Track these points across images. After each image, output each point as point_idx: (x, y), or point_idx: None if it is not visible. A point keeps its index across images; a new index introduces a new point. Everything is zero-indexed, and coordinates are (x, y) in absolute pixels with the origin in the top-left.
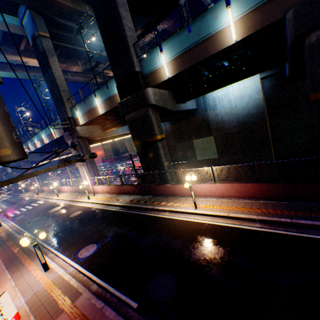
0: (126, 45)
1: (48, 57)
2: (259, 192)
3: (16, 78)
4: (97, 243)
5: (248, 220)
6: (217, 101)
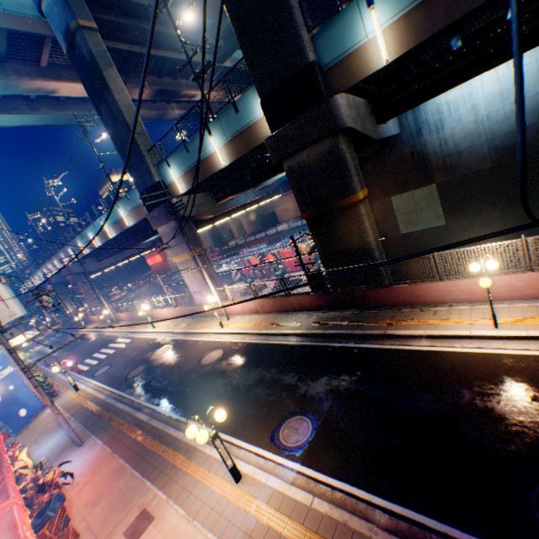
0: (285, 6)
1: (102, 70)
2: None
3: (36, 126)
4: (307, 415)
5: None
6: (446, 112)
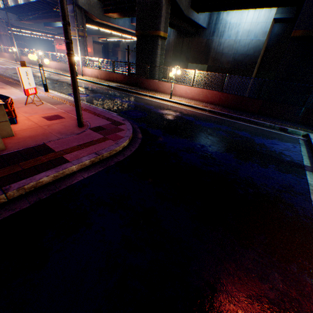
0: None
1: None
2: (219, 100)
3: None
4: (87, 95)
5: (202, 111)
6: (227, 29)
